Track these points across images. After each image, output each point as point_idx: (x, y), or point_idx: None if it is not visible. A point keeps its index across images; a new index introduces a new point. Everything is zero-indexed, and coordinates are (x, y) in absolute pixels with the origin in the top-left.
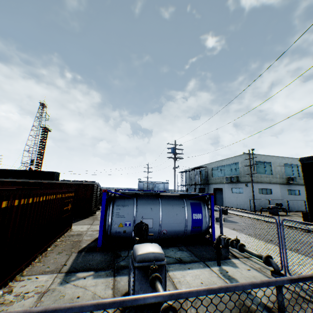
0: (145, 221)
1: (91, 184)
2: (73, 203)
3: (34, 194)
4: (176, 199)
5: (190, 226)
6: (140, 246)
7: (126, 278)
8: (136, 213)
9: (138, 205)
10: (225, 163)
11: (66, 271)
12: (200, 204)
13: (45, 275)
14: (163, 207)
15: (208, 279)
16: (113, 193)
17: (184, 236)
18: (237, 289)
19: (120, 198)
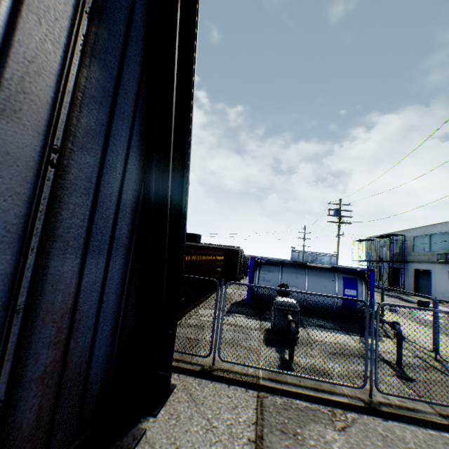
0: (290, 288)
1: (236, 249)
2: (222, 266)
3: (204, 253)
4: (325, 272)
5: (340, 301)
6: (280, 297)
7: (270, 323)
8: (281, 280)
9: (283, 272)
10: (437, 229)
11: (226, 311)
12: (355, 280)
13: (213, 310)
14: (309, 277)
15: (342, 340)
16: (260, 259)
17: (334, 312)
18: (311, 294)
19: (266, 264)
